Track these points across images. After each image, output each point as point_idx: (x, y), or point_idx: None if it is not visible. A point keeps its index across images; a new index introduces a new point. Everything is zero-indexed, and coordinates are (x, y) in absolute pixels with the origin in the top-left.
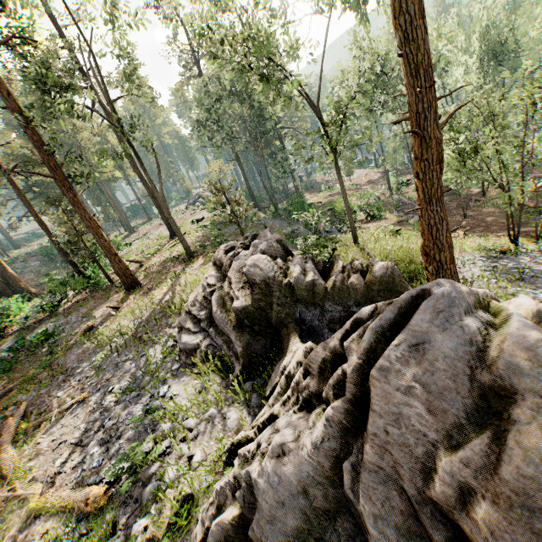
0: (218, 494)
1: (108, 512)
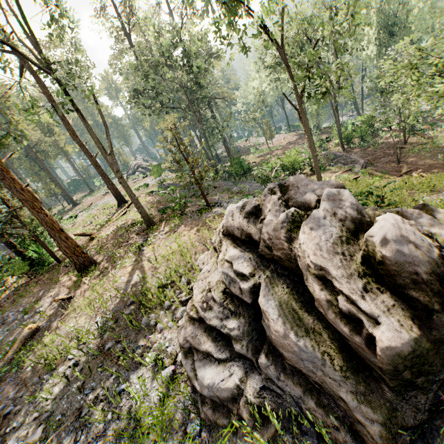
0: None
1: None
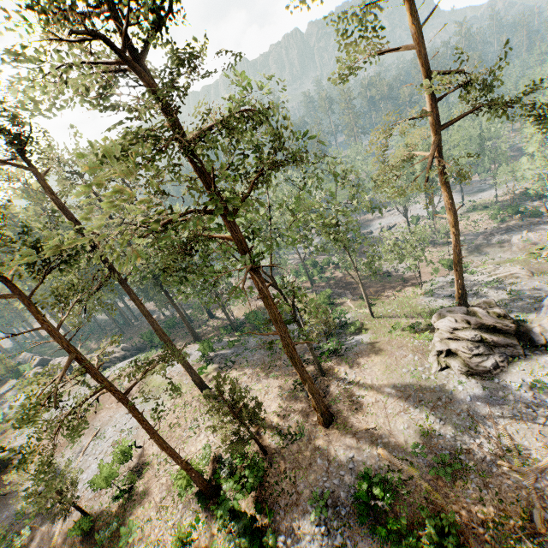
0: None
1: None
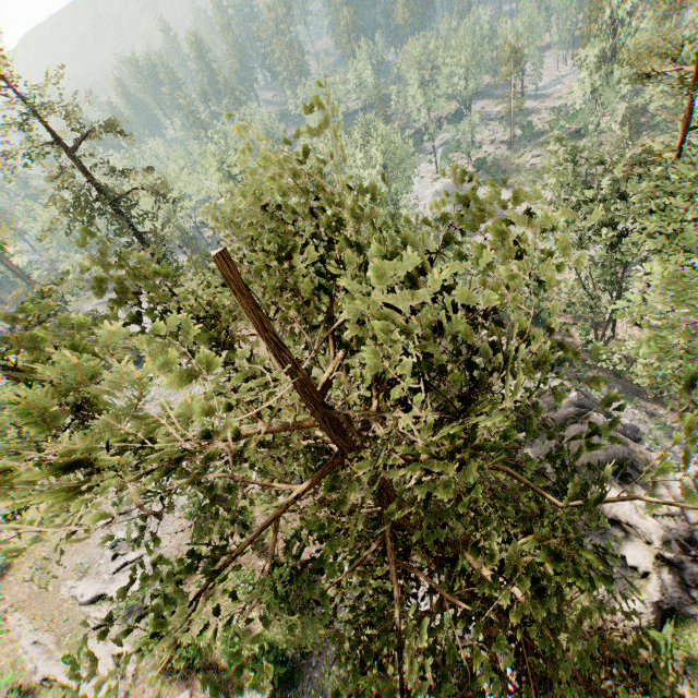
0: None
1: None
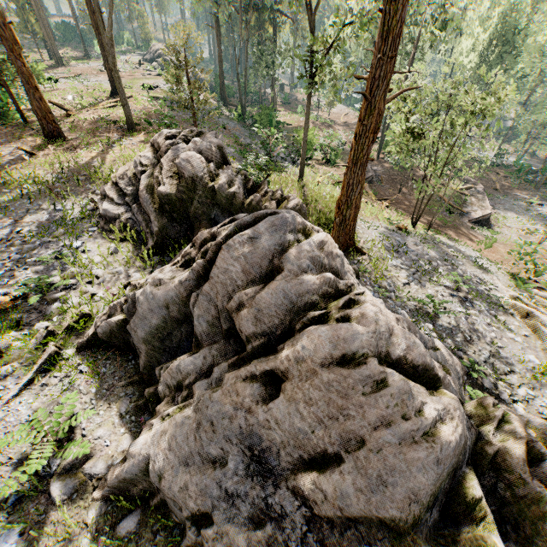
0: (110, 308)
1: (14, 315)
